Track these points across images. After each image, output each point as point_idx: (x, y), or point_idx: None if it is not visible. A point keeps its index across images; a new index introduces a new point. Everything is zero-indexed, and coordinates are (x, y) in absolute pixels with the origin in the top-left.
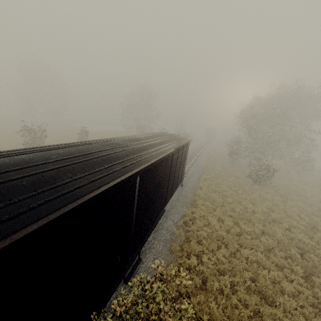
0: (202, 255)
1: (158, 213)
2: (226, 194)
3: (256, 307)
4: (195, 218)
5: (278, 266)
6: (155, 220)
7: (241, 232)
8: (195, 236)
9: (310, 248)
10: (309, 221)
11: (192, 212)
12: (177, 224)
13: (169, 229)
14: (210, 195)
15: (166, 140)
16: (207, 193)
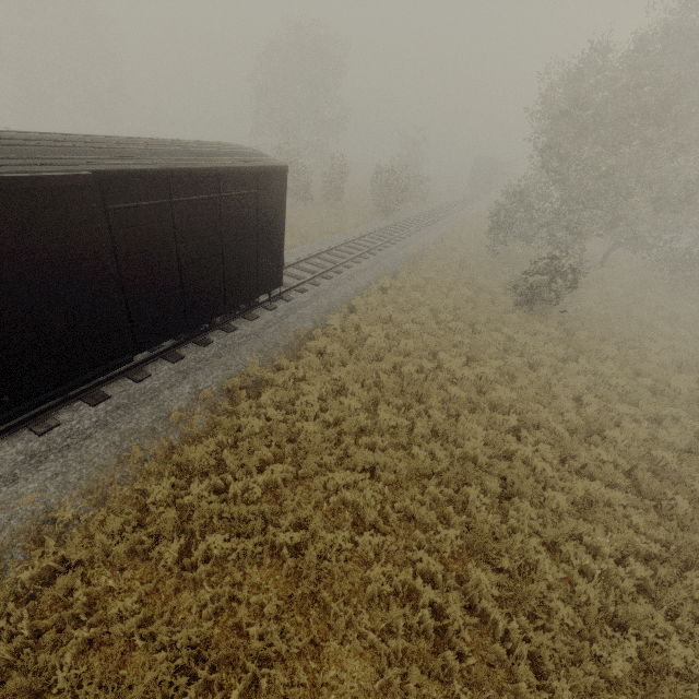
0: (224, 473)
1: (80, 365)
2: (410, 329)
3: (244, 621)
4: (275, 384)
5: (412, 519)
6: (65, 384)
7: (378, 427)
8: (226, 429)
9: (546, 482)
10: (593, 414)
11: (282, 369)
12: (201, 394)
13: (165, 405)
14: (367, 330)
15: (129, 150)
16: (360, 325)
